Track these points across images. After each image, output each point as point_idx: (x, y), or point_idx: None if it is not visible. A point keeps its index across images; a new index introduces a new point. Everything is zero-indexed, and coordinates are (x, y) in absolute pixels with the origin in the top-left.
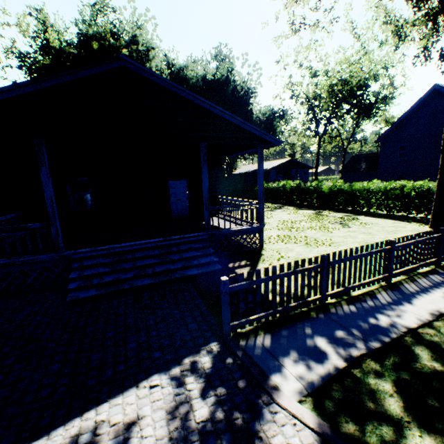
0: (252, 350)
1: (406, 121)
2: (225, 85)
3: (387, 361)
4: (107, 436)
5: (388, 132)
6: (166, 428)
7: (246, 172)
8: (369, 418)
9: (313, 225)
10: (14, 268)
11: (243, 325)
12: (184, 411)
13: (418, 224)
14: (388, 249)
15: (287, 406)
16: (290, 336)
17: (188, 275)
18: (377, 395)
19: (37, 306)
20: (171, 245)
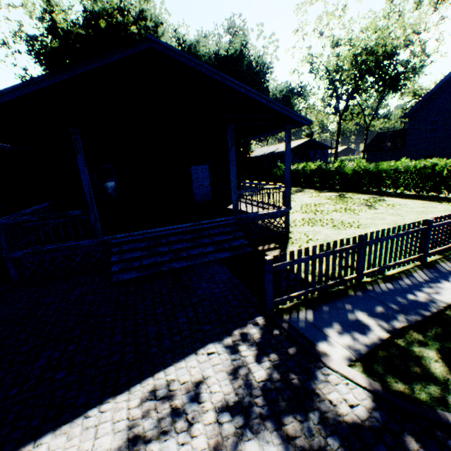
0: (296, 323)
1: (439, 93)
2: (239, 61)
3: (429, 332)
4: (180, 391)
5: (418, 105)
6: (231, 386)
7: (262, 155)
8: (417, 379)
9: (337, 208)
10: (59, 253)
11: (285, 301)
12: (244, 372)
13: (450, 204)
14: (425, 229)
15: (338, 369)
16: (331, 311)
17: (221, 257)
18: (422, 360)
19: (85, 287)
20: (201, 230)
